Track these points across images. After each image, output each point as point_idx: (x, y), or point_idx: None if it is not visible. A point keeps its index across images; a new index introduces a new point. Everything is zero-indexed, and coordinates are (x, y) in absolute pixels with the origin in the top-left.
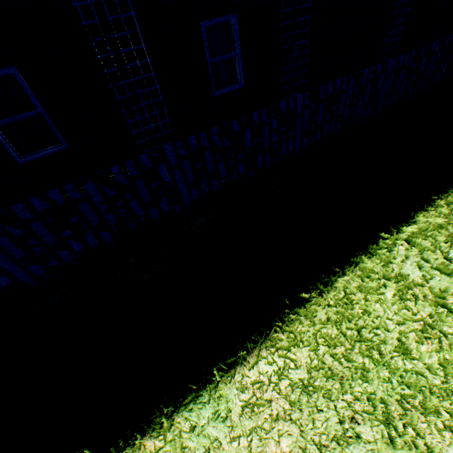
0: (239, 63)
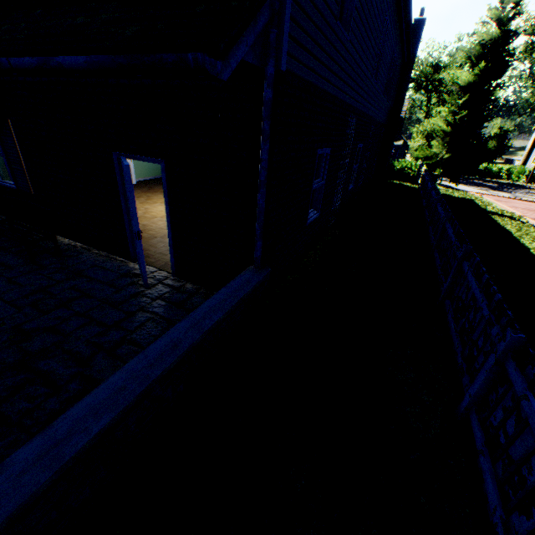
0: (355, 172)
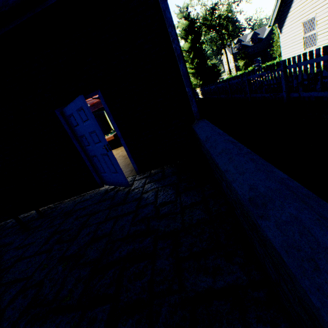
0: None
